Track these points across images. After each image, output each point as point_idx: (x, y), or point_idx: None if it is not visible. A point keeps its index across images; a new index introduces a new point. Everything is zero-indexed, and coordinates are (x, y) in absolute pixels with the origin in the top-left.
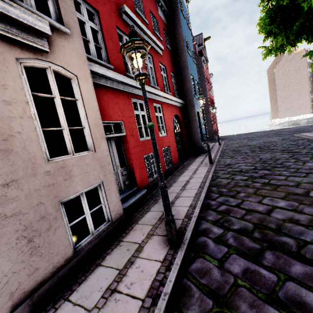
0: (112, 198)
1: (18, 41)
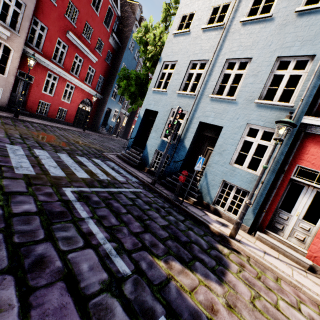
0: (4, 98)
1: None
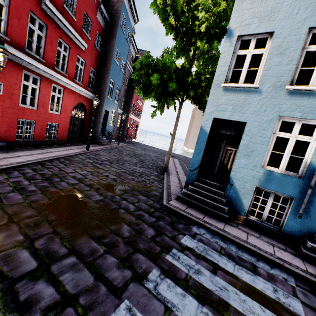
0: None
1: None
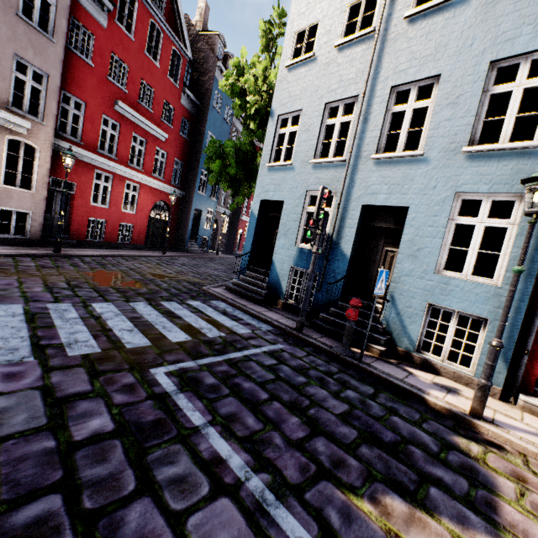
0: (36, 225)
1: (11, 129)
